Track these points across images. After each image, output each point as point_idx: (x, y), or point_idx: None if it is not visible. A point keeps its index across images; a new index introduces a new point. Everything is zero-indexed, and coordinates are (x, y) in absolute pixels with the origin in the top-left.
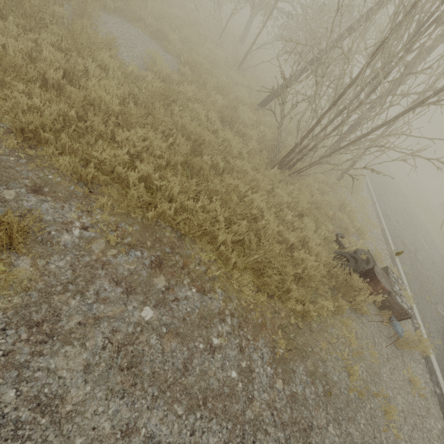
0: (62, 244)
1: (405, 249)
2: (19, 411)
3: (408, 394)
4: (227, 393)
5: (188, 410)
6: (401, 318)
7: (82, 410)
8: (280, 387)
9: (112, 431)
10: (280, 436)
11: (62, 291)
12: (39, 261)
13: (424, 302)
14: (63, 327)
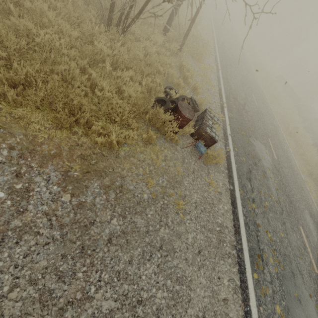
0: None
1: (235, 102)
2: None
3: (205, 192)
4: None
5: None
6: (211, 144)
7: None
8: (67, 200)
9: None
10: (55, 234)
11: None
12: None
13: (240, 136)
14: None
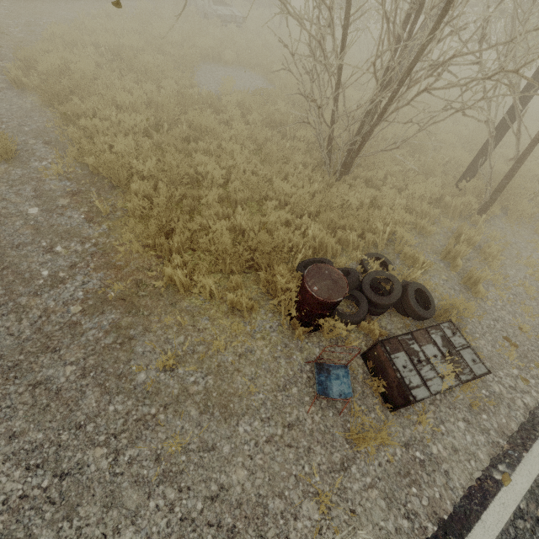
0: (30, 166)
1: None
2: None
3: (281, 498)
4: (25, 277)
5: None
6: (401, 404)
7: None
8: (74, 311)
9: None
10: (26, 333)
11: (5, 182)
12: (11, 168)
13: None
14: None
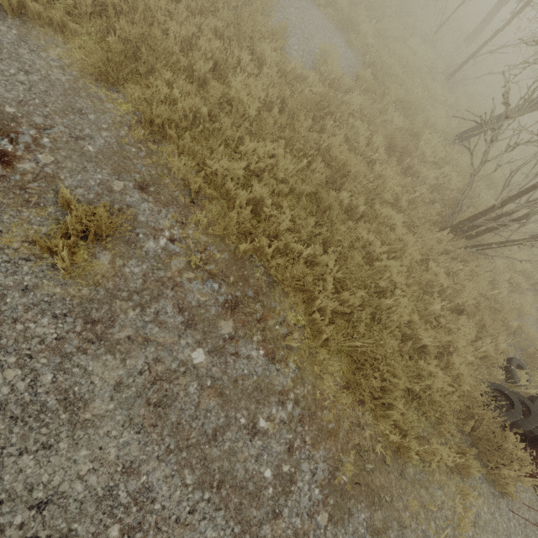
0: (144, 250)
1: None
2: (48, 396)
3: None
4: (250, 490)
5: (198, 483)
6: None
7: (98, 424)
8: (322, 522)
9: (116, 460)
10: None
11: (126, 298)
12: (118, 260)
13: None
14: (113, 334)
